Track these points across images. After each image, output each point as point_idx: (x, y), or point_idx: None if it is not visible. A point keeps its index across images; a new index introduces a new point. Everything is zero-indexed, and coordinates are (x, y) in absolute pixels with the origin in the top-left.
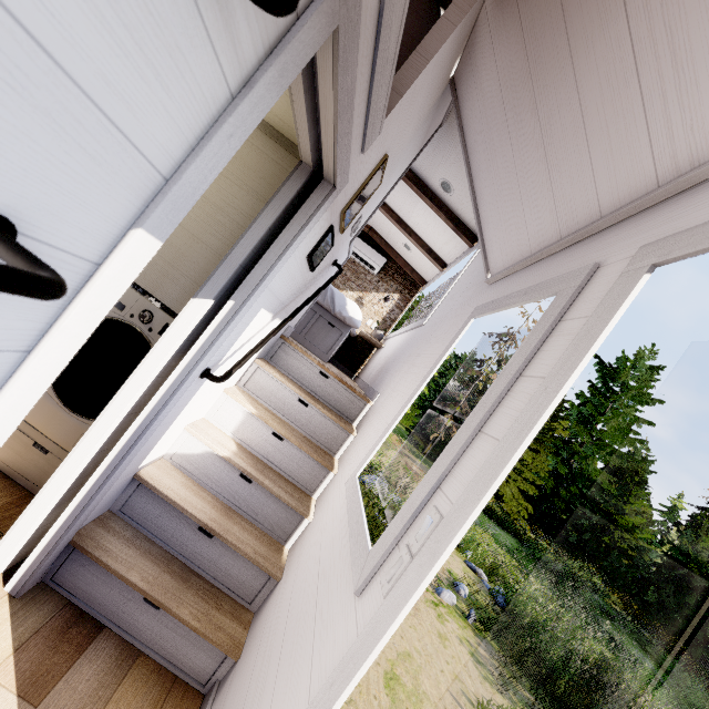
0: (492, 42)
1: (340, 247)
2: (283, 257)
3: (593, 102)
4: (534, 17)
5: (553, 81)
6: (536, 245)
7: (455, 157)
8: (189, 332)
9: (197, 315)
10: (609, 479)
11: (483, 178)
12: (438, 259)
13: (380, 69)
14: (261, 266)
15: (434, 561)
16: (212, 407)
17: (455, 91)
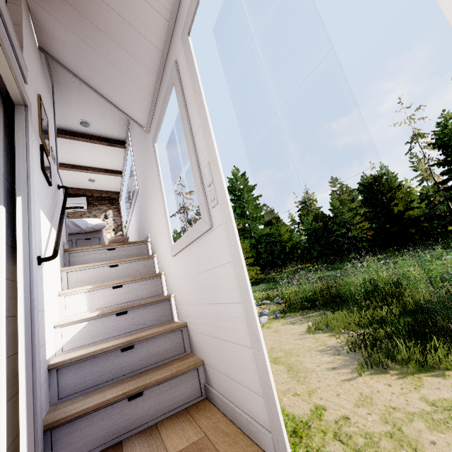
0: (48, 12)
1: (54, 173)
2: (29, 156)
3: (120, 7)
4: None
5: (96, 10)
6: (151, 91)
7: (76, 103)
8: (5, 236)
9: (1, 219)
10: (268, 228)
11: (102, 85)
12: (114, 172)
13: (3, 13)
14: (20, 168)
15: (217, 162)
16: (59, 310)
17: (47, 53)
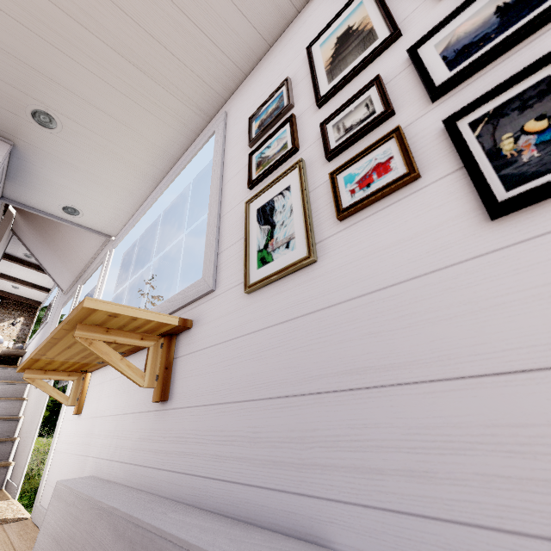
0: (25, 226)
1: None
2: None
3: (63, 249)
4: (37, 226)
5: (51, 242)
6: (72, 280)
7: None
8: None
9: None
10: None
11: (44, 262)
12: (42, 288)
13: None
14: None
15: None
16: None
17: (16, 233)
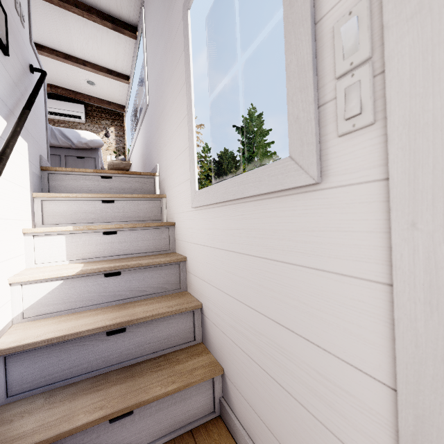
0: None
1: (22, 41)
2: None
3: None
4: None
5: None
6: None
7: None
8: None
9: None
10: None
11: None
12: (120, 75)
13: None
14: None
15: None
16: (25, 254)
17: None
